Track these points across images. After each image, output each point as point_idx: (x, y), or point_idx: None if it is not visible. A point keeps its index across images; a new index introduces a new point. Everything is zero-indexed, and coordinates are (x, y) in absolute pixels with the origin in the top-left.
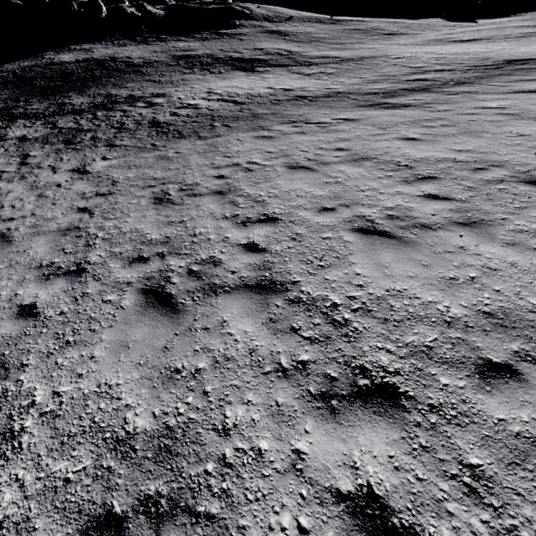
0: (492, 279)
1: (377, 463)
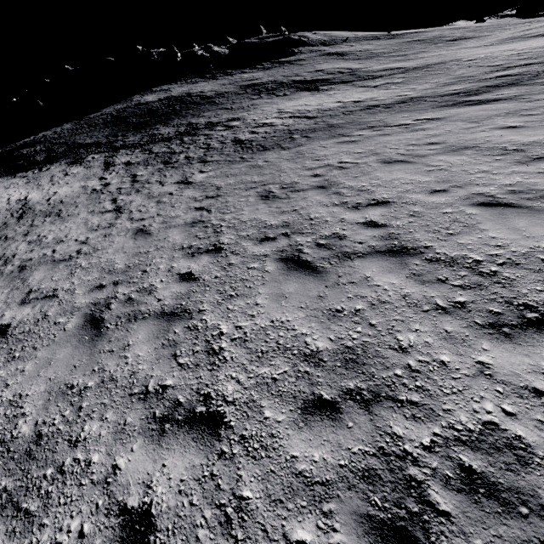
0: None
1: None
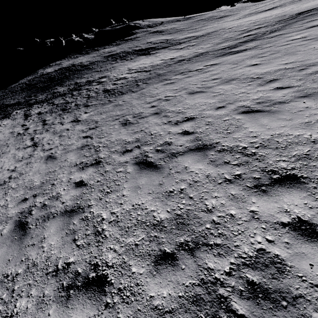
0: None
1: (298, 208)
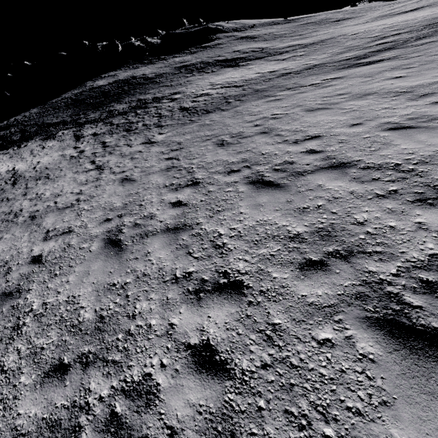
0: None
1: None
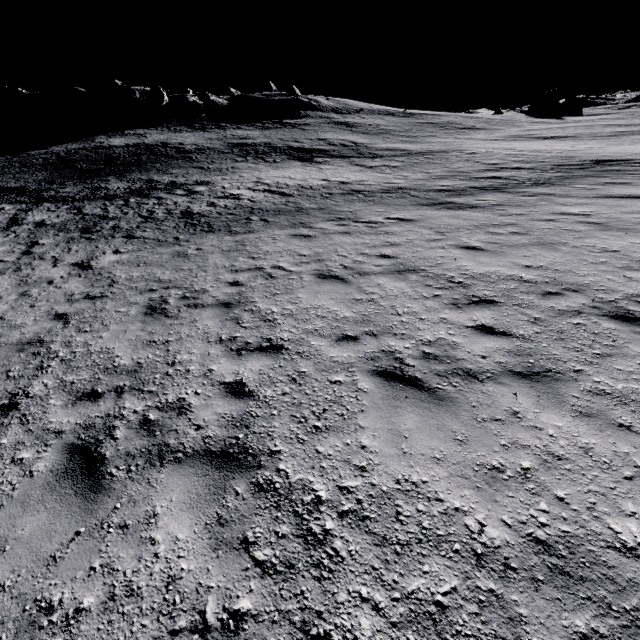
0: (555, 475)
1: None
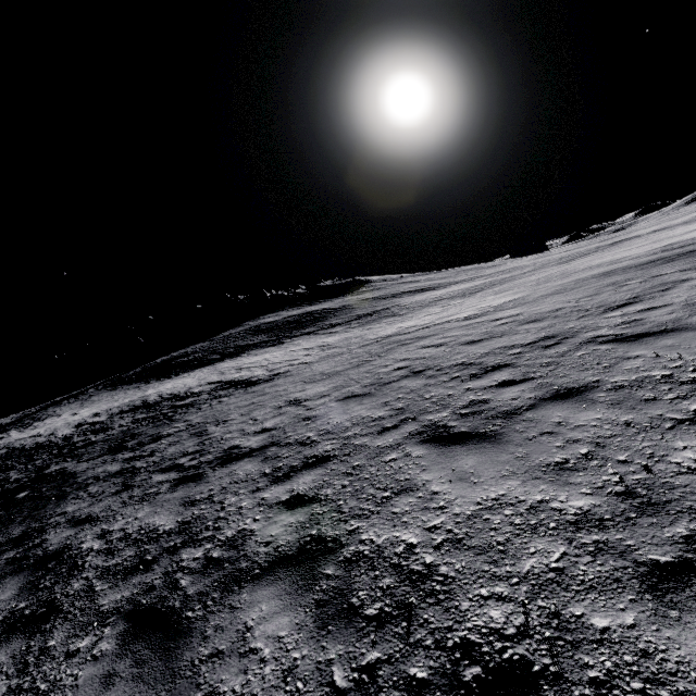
0: None
1: None
